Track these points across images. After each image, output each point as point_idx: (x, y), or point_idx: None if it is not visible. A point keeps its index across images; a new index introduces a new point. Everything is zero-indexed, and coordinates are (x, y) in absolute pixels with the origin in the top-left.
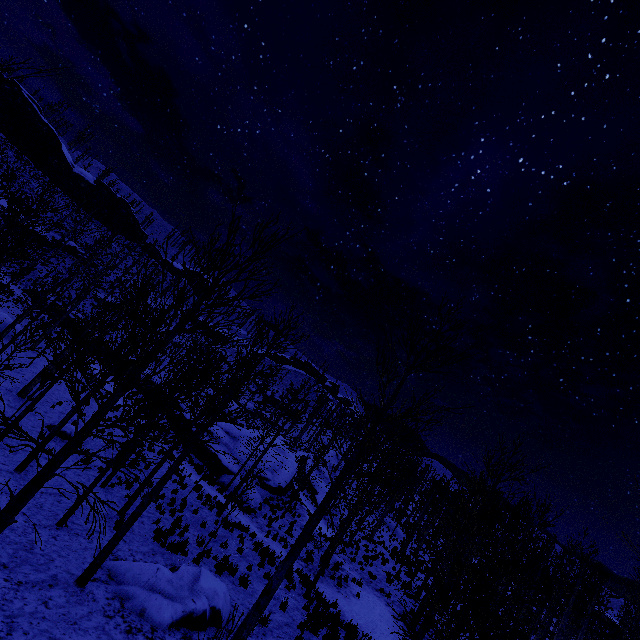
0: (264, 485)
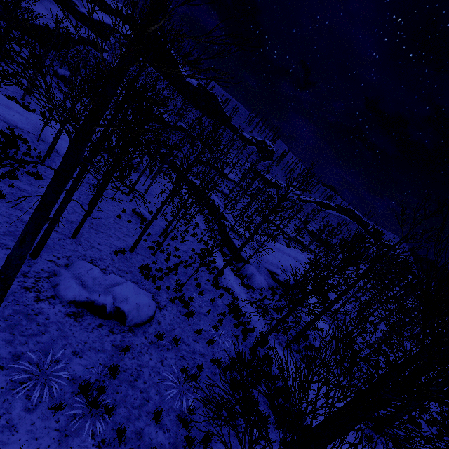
0: (274, 278)
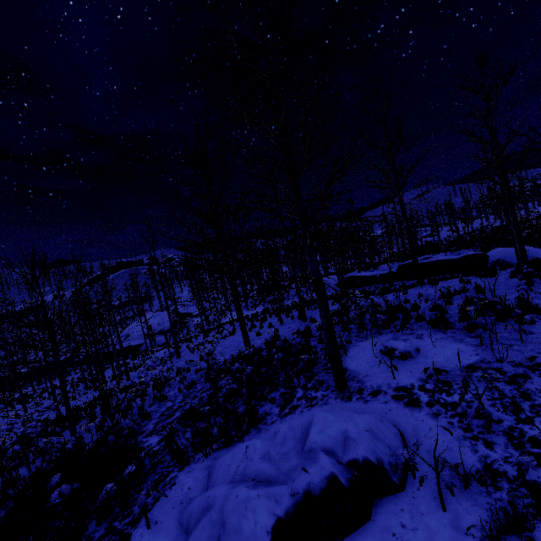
0: (163, 333)
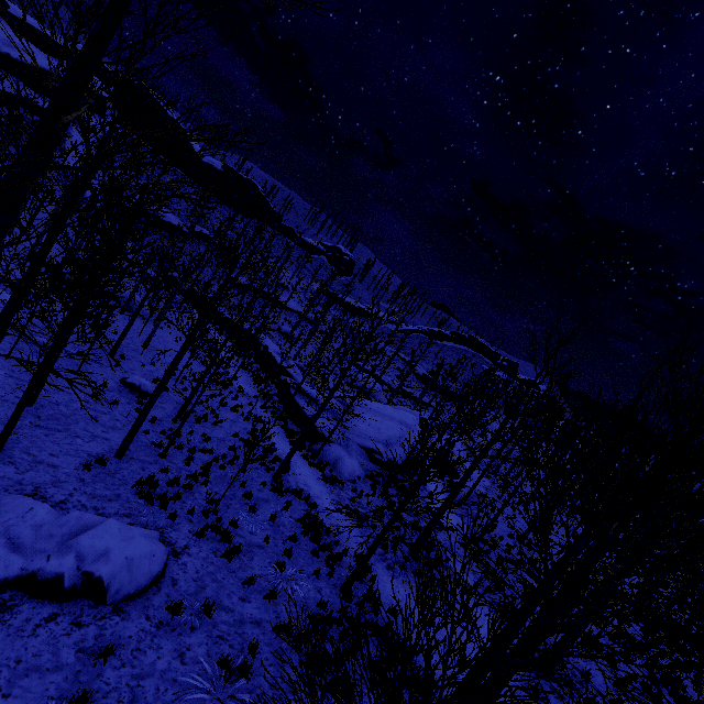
0: (373, 459)
